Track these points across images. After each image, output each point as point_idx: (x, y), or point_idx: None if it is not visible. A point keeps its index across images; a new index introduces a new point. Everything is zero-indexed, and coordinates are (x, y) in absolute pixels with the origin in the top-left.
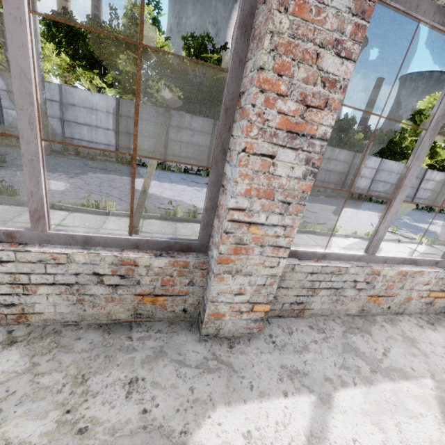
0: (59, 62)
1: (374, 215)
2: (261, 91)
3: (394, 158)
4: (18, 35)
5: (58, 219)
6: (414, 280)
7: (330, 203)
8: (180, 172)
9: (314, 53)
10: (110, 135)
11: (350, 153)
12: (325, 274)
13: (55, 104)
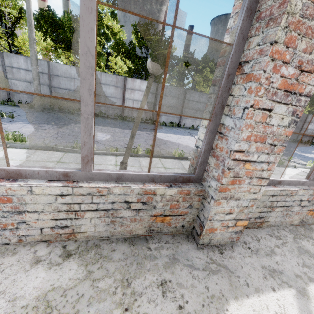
0: (45, 45)
1: None
2: (272, 60)
3: None
4: (88, 21)
5: (58, 158)
6: None
7: None
8: (133, 121)
9: None
10: None
11: None
12: (281, 196)
13: (45, 75)
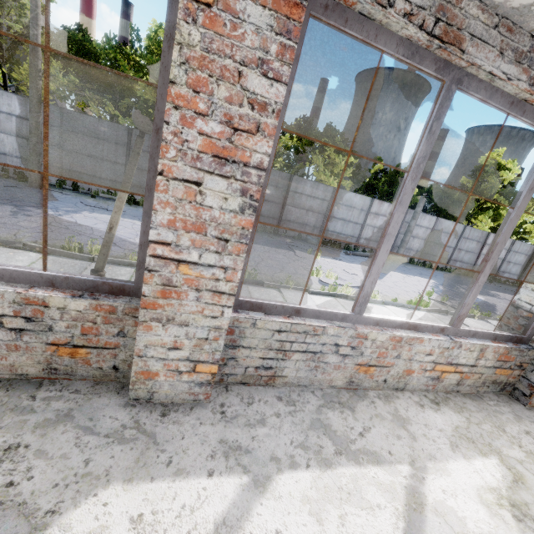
0: (66, 84)
1: (424, 282)
2: (175, 107)
3: (453, 218)
4: None
5: (27, 261)
6: (413, 348)
7: None
8: None
9: (236, 71)
10: (118, 170)
11: None
12: (296, 334)
13: (54, 130)
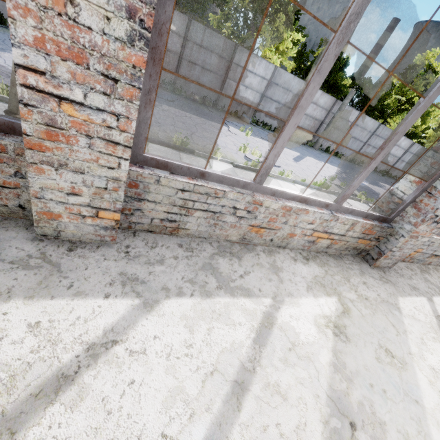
0: None
1: (332, 169)
2: None
3: (373, 115)
4: None
5: None
6: (299, 217)
7: (296, 149)
8: None
9: None
10: None
11: (332, 99)
12: (199, 195)
13: None
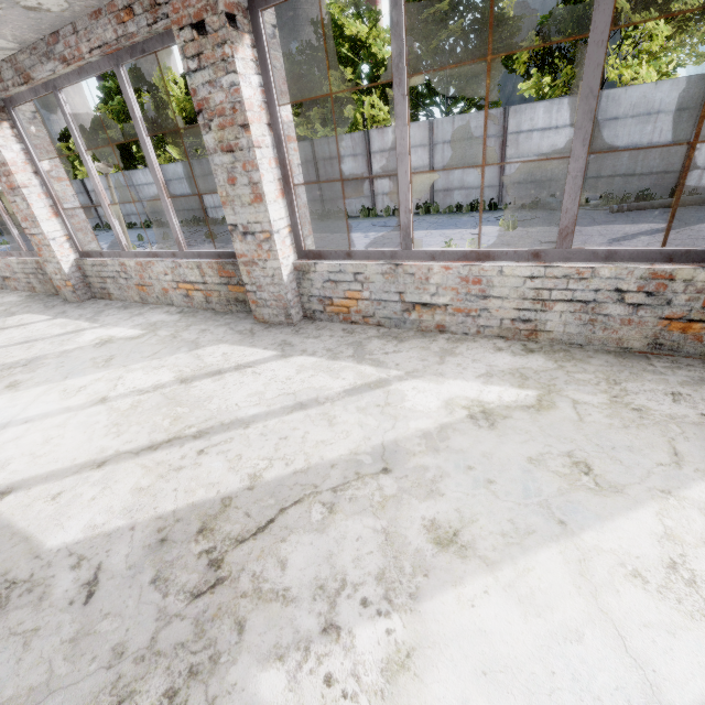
0: None
1: None
2: None
3: None
4: None
5: None
6: (153, 270)
7: (674, 218)
8: (389, 215)
9: None
10: (313, 188)
11: None
12: (99, 266)
13: None
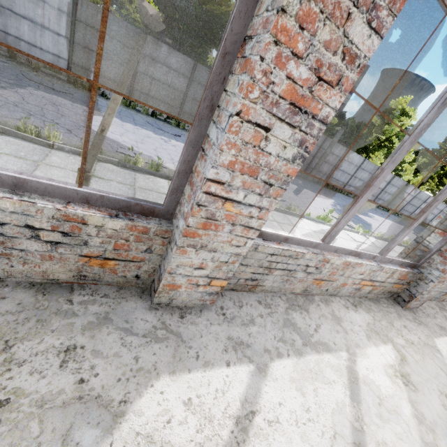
0: None
1: (327, 201)
2: (275, 42)
3: (357, 150)
4: None
5: None
6: (354, 270)
7: (293, 182)
8: (147, 114)
9: (346, 12)
10: (61, 43)
11: (322, 136)
12: (283, 257)
13: None
